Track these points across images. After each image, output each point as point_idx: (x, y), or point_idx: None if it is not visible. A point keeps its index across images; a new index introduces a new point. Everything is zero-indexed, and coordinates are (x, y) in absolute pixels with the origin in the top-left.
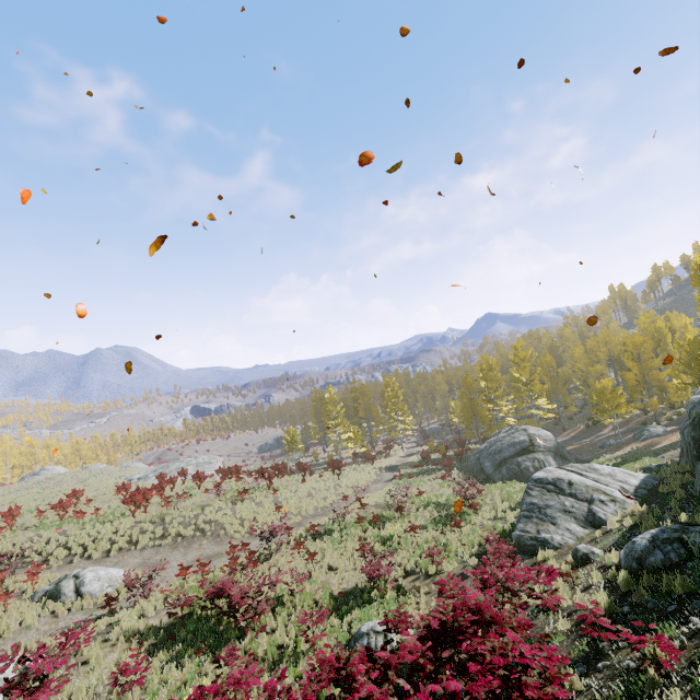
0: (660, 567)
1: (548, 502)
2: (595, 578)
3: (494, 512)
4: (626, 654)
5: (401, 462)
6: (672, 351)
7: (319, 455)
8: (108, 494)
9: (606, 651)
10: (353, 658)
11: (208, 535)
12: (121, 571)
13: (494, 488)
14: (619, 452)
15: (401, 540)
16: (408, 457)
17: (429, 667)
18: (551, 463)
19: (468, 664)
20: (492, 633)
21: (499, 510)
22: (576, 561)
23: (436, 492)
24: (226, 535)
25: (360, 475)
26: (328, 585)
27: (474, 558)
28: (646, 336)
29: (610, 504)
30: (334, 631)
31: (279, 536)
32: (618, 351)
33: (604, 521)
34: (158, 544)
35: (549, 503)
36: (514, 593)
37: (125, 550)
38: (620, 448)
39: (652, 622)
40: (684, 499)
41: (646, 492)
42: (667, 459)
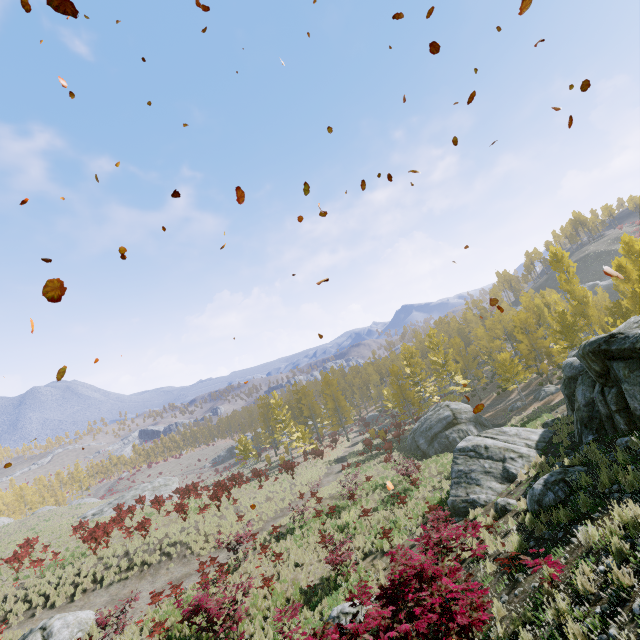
0: (553, 504)
1: (471, 467)
2: (511, 524)
3: (433, 484)
4: (533, 578)
5: (348, 452)
6: (550, 322)
7: (272, 458)
8: (64, 537)
9: (520, 580)
10: (327, 631)
11: (174, 558)
12: (90, 612)
13: (430, 462)
14: (525, 412)
15: (357, 525)
16: (353, 447)
17: (387, 621)
18: (473, 431)
19: (414, 609)
20: (435, 585)
21: (436, 481)
22: (498, 513)
23: (382, 475)
24: (193, 554)
25: (312, 471)
26: (297, 581)
27: (420, 528)
28: (529, 312)
29: (519, 460)
30: (308, 623)
31: (244, 545)
32: (511, 327)
33: (516, 475)
34: (124, 577)
35: (472, 468)
36: (449, 549)
37: (90, 591)
38: (526, 409)
39: (548, 549)
40: (569, 446)
41: (545, 445)
42: (559, 414)
